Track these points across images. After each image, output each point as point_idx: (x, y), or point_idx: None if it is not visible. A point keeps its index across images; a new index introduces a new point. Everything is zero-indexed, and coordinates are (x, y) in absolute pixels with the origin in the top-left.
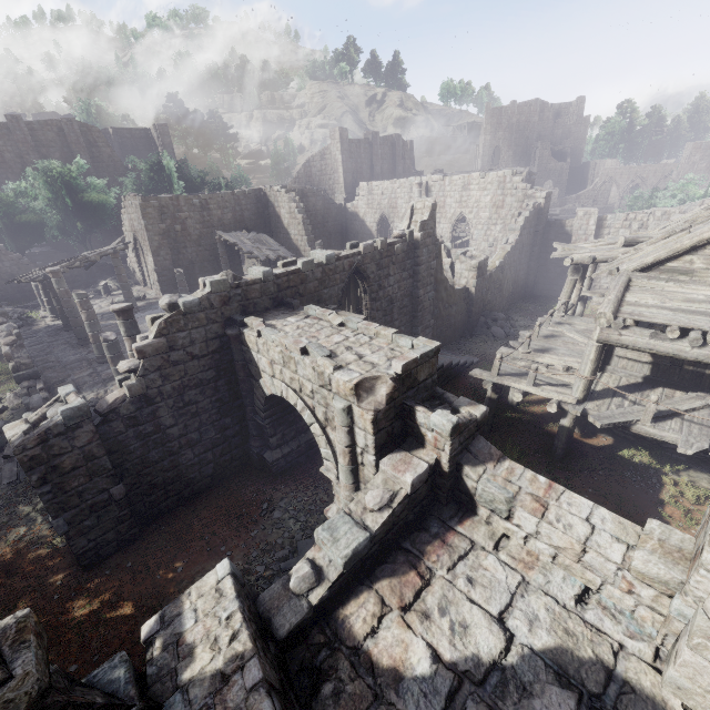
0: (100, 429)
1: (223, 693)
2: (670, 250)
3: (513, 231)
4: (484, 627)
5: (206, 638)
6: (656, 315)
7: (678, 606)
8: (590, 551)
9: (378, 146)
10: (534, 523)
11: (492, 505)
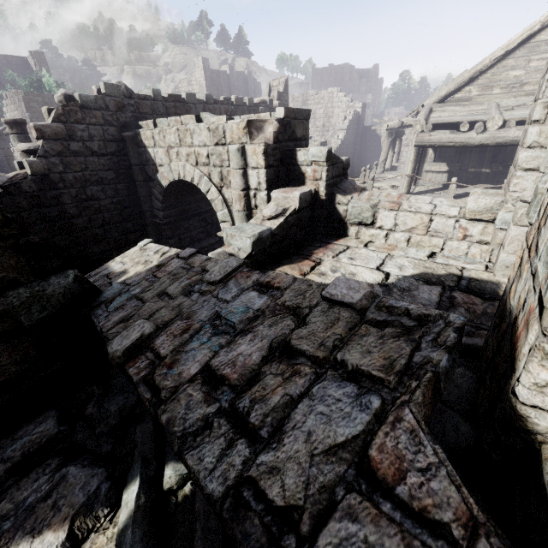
0: (2, 200)
1: (162, 269)
2: (456, 83)
3: (341, 130)
4: (367, 273)
5: (137, 263)
6: (452, 119)
7: (501, 216)
8: (436, 217)
9: (234, 79)
10: (392, 216)
11: (360, 217)
